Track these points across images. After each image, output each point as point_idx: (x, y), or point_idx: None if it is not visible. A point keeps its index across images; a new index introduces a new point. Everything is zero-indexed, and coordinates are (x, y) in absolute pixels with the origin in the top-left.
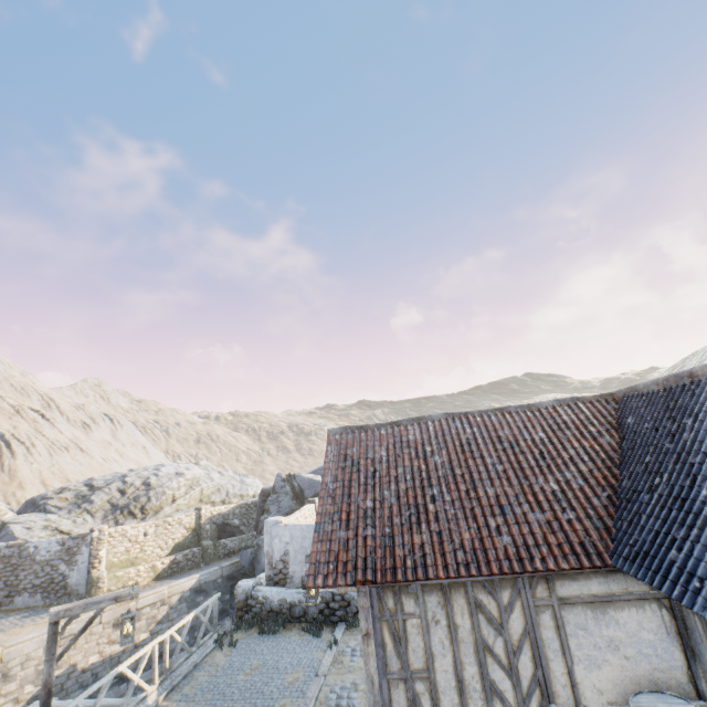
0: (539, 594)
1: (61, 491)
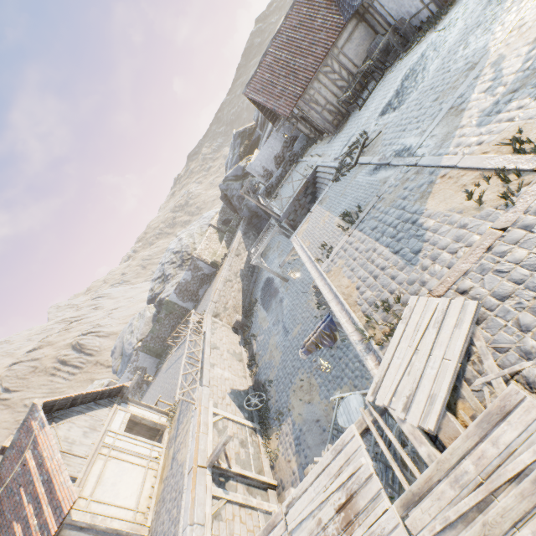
0: (336, 53)
1: (152, 290)
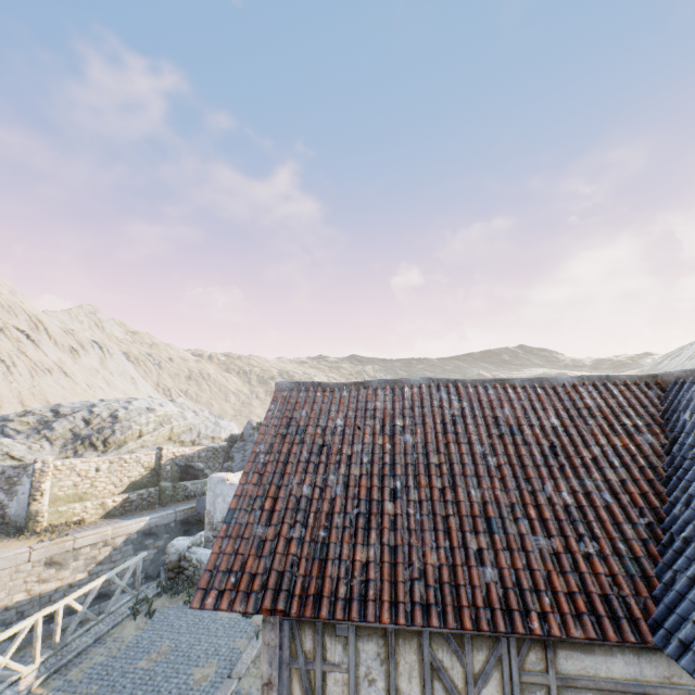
0: (530, 666)
1: (24, 414)
